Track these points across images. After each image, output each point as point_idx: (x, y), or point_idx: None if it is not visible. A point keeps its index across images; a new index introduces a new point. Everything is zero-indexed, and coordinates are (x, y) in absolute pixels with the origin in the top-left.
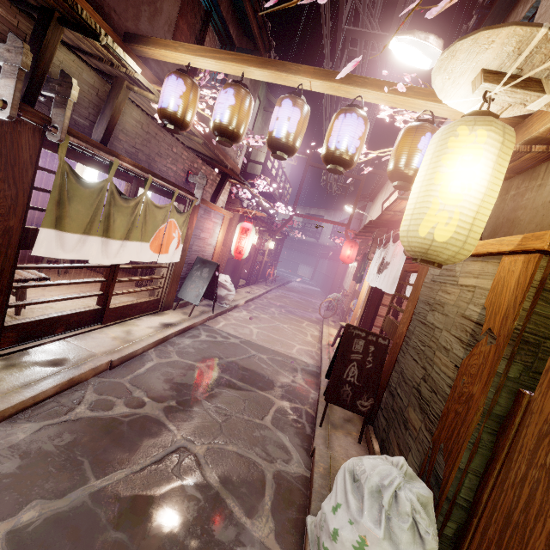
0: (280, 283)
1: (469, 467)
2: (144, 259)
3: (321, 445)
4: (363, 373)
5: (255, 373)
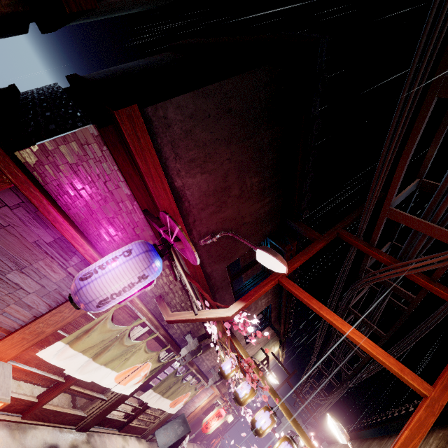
0: None
1: None
2: (164, 408)
3: None
4: None
5: None
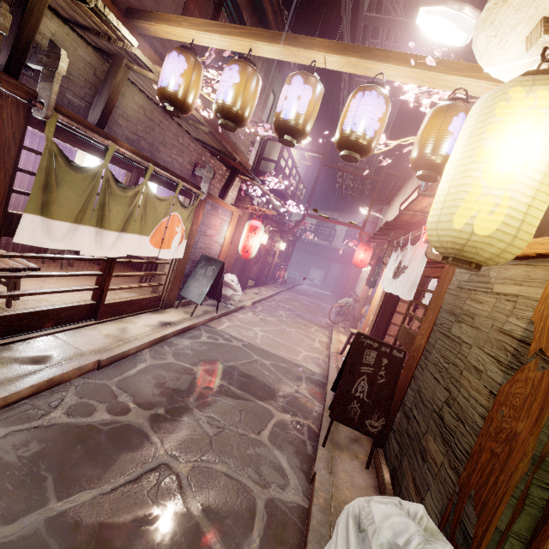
0: (290, 285)
1: (511, 529)
2: (144, 253)
3: (323, 470)
4: (374, 389)
5: (256, 380)
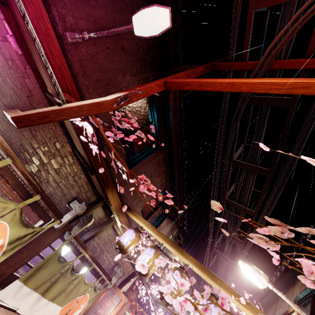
0: None
1: None
2: None
3: None
4: None
5: None
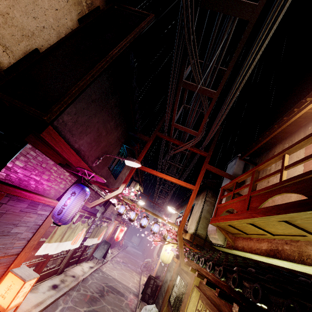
0: (123, 247)
1: None
2: (95, 242)
3: None
4: (152, 291)
5: (118, 290)
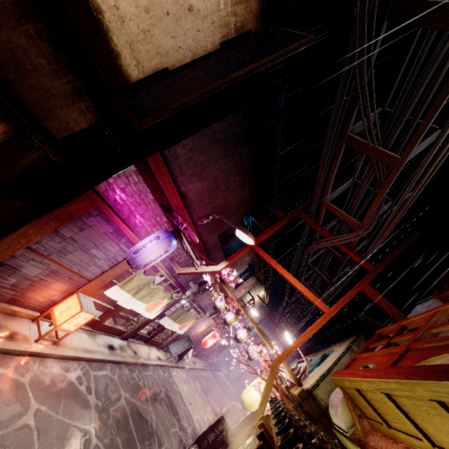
0: (213, 367)
1: None
2: (175, 329)
3: None
4: (215, 440)
5: (176, 409)
